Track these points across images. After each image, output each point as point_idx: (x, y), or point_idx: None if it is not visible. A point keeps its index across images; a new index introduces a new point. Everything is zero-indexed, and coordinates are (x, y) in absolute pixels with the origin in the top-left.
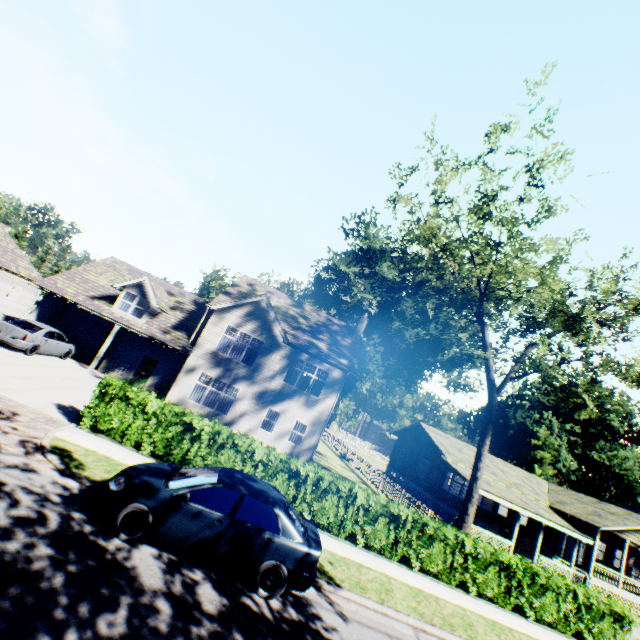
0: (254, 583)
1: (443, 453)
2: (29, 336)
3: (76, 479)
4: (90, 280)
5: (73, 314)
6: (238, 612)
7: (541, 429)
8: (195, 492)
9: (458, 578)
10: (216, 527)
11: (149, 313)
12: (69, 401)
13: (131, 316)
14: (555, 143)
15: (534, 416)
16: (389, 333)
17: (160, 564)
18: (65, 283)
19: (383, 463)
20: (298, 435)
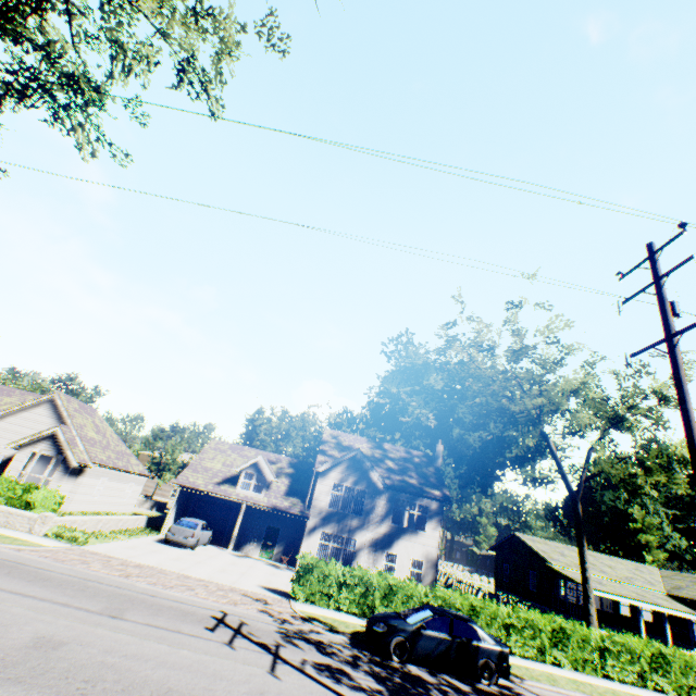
0: (478, 676)
1: (548, 560)
2: (195, 533)
3: (340, 633)
4: (209, 467)
5: (197, 501)
6: (480, 690)
7: (634, 509)
8: (425, 623)
9: (601, 668)
10: (445, 642)
11: (266, 486)
12: (262, 583)
13: (253, 493)
14: (556, 317)
15: (623, 496)
16: (452, 441)
17: (425, 672)
18: (193, 476)
19: (485, 585)
20: (416, 572)
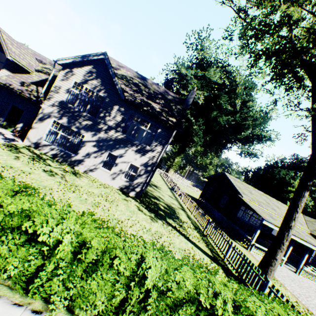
0: None
1: (240, 194)
2: None
3: None
4: None
5: None
6: None
7: (295, 182)
8: None
9: None
10: None
11: (8, 67)
12: None
13: None
14: None
15: (291, 174)
16: (209, 119)
17: None
18: None
19: (197, 193)
20: (132, 174)
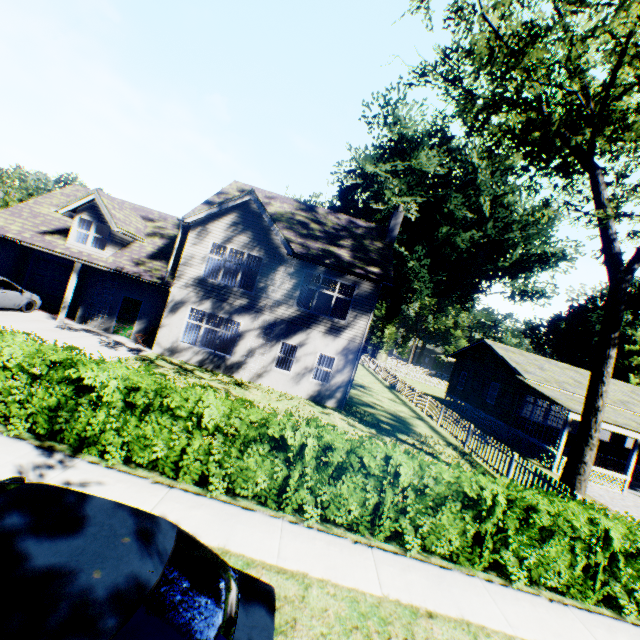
0: None
1: (520, 374)
2: None
3: None
4: (42, 214)
5: (37, 260)
6: None
7: (638, 332)
8: None
9: (600, 593)
10: None
11: (113, 242)
12: None
13: (91, 249)
14: None
15: (626, 318)
16: (435, 243)
17: None
18: (8, 220)
19: (440, 388)
20: (325, 371)
